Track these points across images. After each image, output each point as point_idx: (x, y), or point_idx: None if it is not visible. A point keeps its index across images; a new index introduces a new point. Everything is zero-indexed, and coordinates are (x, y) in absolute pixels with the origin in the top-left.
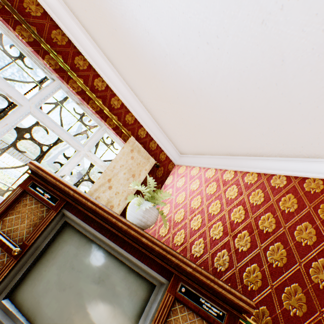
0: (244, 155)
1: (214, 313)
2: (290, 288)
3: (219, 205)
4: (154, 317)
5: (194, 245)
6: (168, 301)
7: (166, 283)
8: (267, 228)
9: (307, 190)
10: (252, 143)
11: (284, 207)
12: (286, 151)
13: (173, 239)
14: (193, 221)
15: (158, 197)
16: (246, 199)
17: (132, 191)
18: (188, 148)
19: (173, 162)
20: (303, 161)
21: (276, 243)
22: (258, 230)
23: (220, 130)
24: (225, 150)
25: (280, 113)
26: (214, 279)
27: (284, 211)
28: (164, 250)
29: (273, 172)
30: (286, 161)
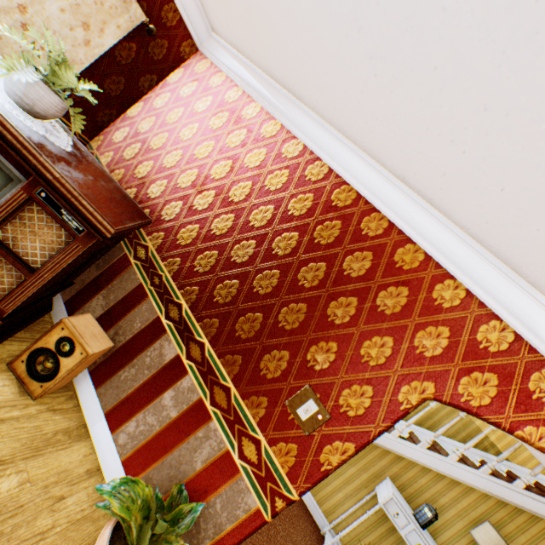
0: (284, 86)
1: (75, 227)
2: (210, 254)
3: (211, 150)
4: (0, 205)
5: (154, 185)
6: (21, 198)
7: (26, 182)
8: (235, 198)
9: (306, 175)
10: (290, 66)
11: (269, 183)
12: (321, 107)
13: (136, 169)
14: (169, 157)
15: (64, 78)
16: (243, 155)
17: (83, 60)
18: (219, 21)
19: (195, 42)
20: (332, 134)
21: (230, 215)
22: (226, 196)
23: (253, 6)
24: (263, 60)
25: (314, 20)
26: (79, 198)
27: (265, 188)
28: (20, 144)
29: (296, 135)
30: (318, 125)
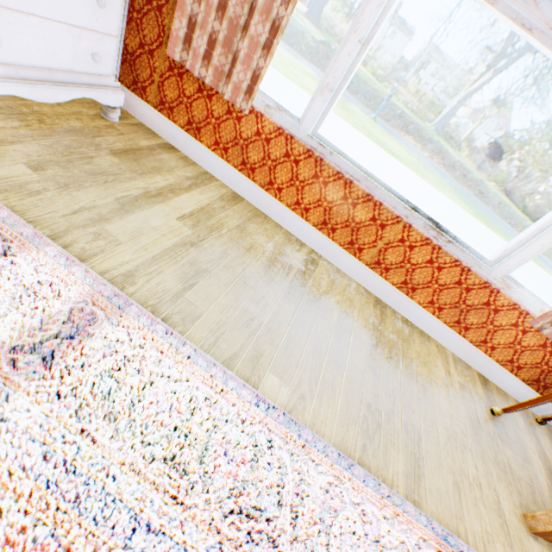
0: None
1: None
2: None
3: None
4: None
5: None
6: None
7: None
8: None
9: None
10: None
11: None
12: None
13: None
14: None
15: None
16: None
17: None
18: None
19: None
20: None
21: None
22: None
23: None
24: None
25: None
26: None
27: None
28: None
29: None
30: None
